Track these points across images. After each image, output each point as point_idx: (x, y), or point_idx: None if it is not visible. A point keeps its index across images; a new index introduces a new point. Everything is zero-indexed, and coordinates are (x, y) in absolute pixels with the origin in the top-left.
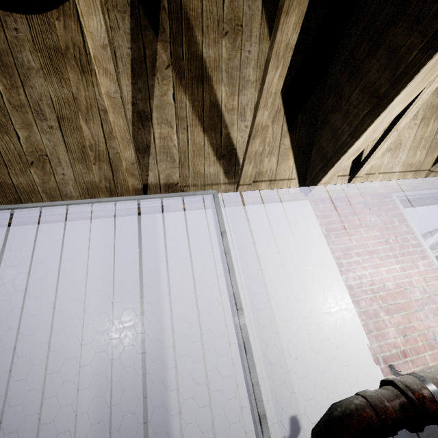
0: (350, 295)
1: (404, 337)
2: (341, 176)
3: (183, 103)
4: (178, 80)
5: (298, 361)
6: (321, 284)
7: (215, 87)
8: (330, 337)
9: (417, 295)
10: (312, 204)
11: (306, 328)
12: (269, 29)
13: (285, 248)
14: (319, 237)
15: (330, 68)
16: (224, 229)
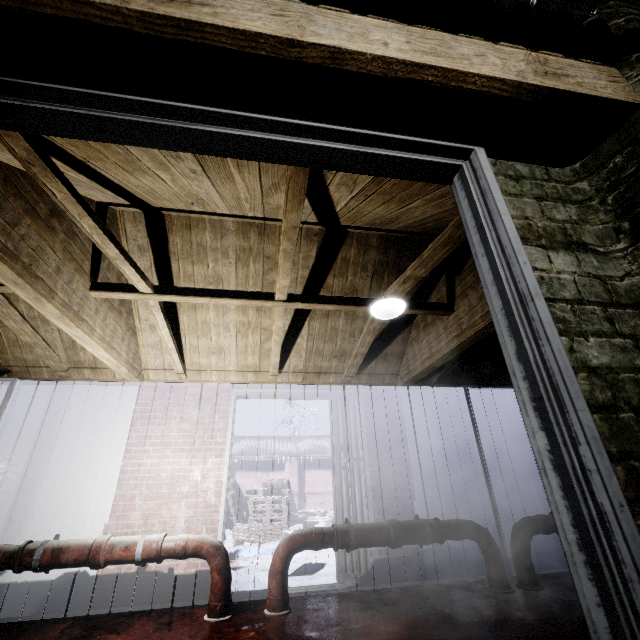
0: (118, 479)
1: (144, 521)
2: (168, 370)
3: None
4: None
5: (37, 523)
6: (98, 465)
7: (15, 304)
8: (77, 509)
9: (185, 488)
10: (140, 390)
11: (61, 499)
12: None
13: (85, 429)
14: (126, 423)
15: None
16: (1, 413)
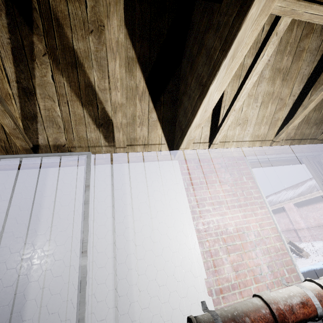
0: (197, 238)
1: (236, 273)
2: (202, 143)
3: (62, 83)
4: (55, 65)
5: (144, 293)
6: (175, 228)
7: (87, 72)
8: (174, 272)
9: (252, 237)
10: (180, 163)
11: (156, 265)
12: (128, 30)
13: (151, 198)
14: (181, 189)
15: (182, 61)
16: (89, 184)
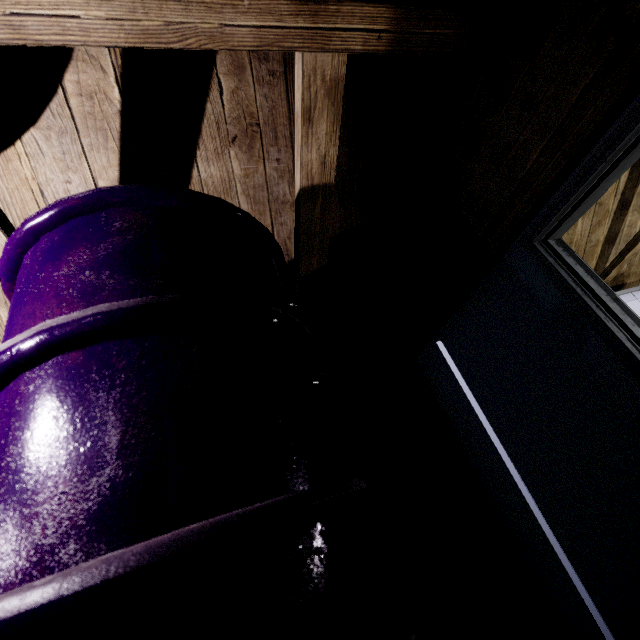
0: None
1: None
2: None
3: None
4: None
5: None
6: None
7: None
8: None
9: None
10: None
11: None
12: None
13: None
14: None
15: None
16: None
